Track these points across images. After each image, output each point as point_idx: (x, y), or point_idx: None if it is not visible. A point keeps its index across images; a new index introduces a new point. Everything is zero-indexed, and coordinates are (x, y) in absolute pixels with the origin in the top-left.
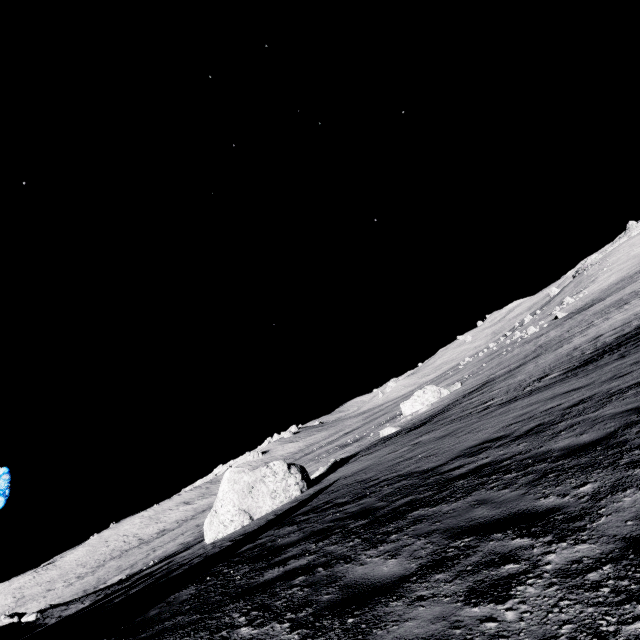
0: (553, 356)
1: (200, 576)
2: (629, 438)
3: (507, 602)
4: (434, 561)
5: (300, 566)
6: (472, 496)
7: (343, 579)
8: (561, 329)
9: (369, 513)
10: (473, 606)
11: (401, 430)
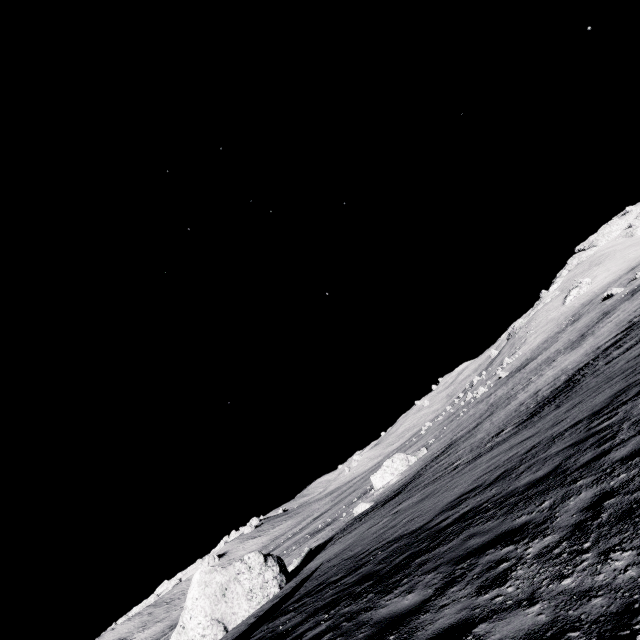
0: (504, 413)
1: None
2: (569, 466)
3: (506, 583)
4: (446, 582)
5: (320, 631)
6: (463, 534)
7: (371, 620)
8: (506, 387)
9: (372, 576)
10: (484, 594)
11: (375, 504)
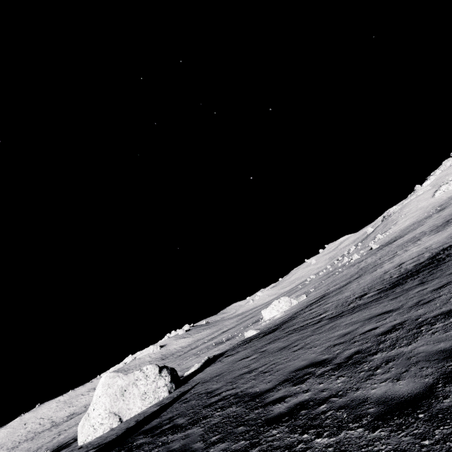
0: (370, 277)
1: None
2: None
3: None
4: None
5: None
6: None
7: None
8: (375, 257)
9: None
10: None
11: (260, 333)
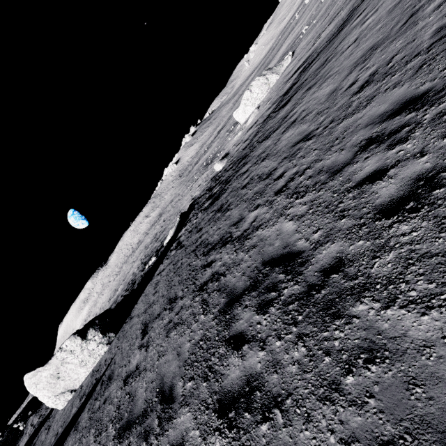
0: (390, 1)
1: None
2: None
3: None
4: None
5: None
6: None
7: None
8: None
9: None
10: None
11: (221, 175)
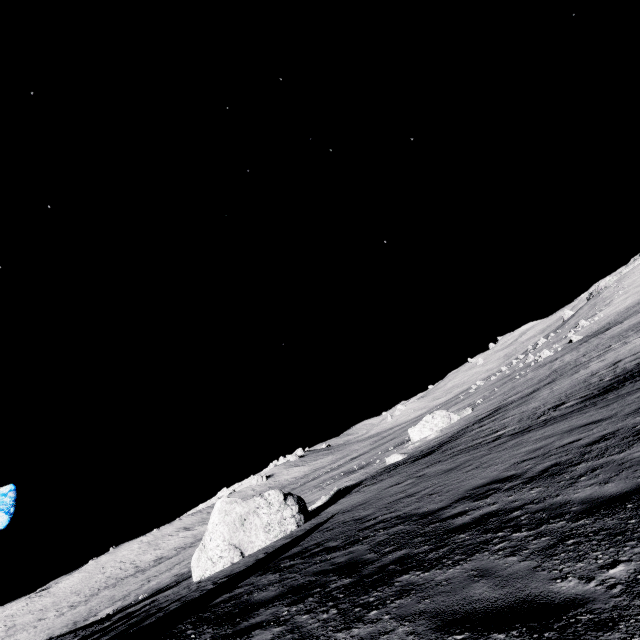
0: (569, 382)
1: (163, 635)
2: None
3: None
4: None
5: None
6: (472, 561)
7: None
8: (577, 353)
9: (355, 568)
10: None
11: (408, 458)
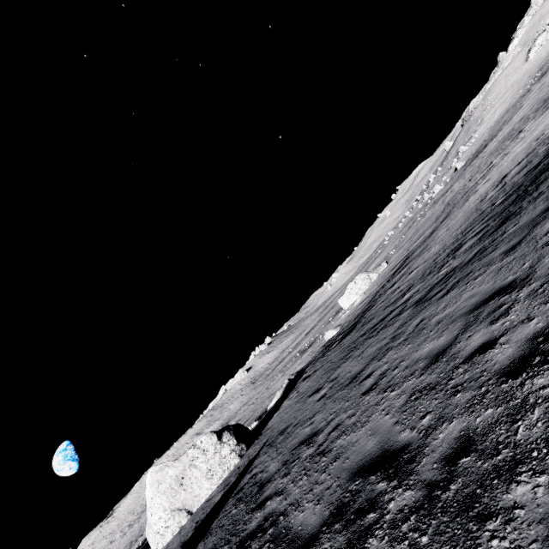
0: (462, 214)
1: None
2: None
3: None
4: None
5: None
6: None
7: None
8: (463, 180)
9: None
10: None
11: (339, 333)
